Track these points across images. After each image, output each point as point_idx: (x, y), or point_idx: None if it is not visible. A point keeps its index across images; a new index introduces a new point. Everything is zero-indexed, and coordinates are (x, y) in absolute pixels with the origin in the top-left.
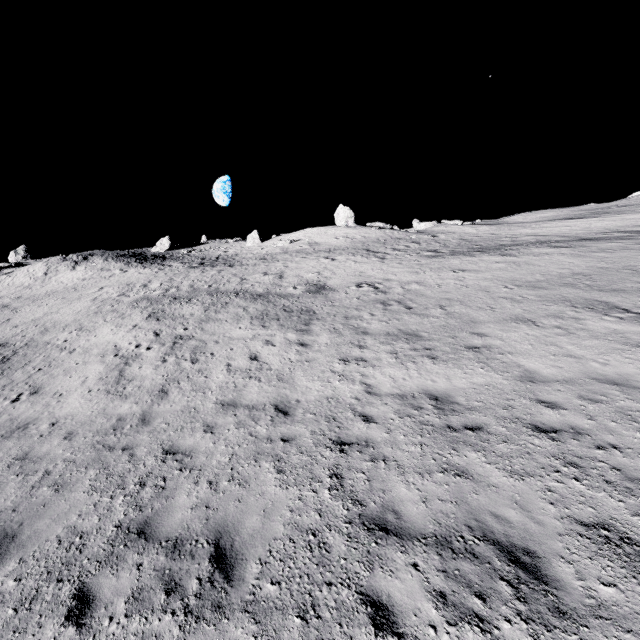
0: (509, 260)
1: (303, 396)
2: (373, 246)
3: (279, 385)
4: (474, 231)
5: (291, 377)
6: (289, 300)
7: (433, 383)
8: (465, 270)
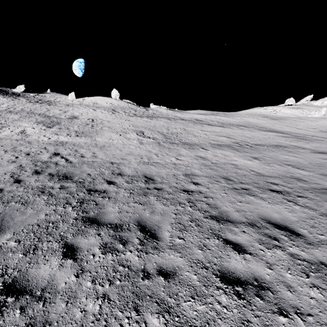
0: (147, 120)
1: (28, 138)
2: (117, 109)
3: (23, 136)
4: (165, 112)
5: (30, 135)
6: (57, 119)
7: (68, 139)
8: (129, 120)
